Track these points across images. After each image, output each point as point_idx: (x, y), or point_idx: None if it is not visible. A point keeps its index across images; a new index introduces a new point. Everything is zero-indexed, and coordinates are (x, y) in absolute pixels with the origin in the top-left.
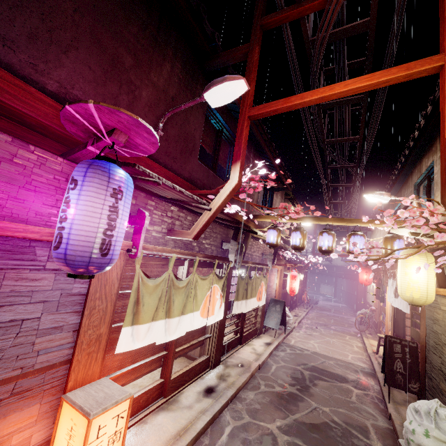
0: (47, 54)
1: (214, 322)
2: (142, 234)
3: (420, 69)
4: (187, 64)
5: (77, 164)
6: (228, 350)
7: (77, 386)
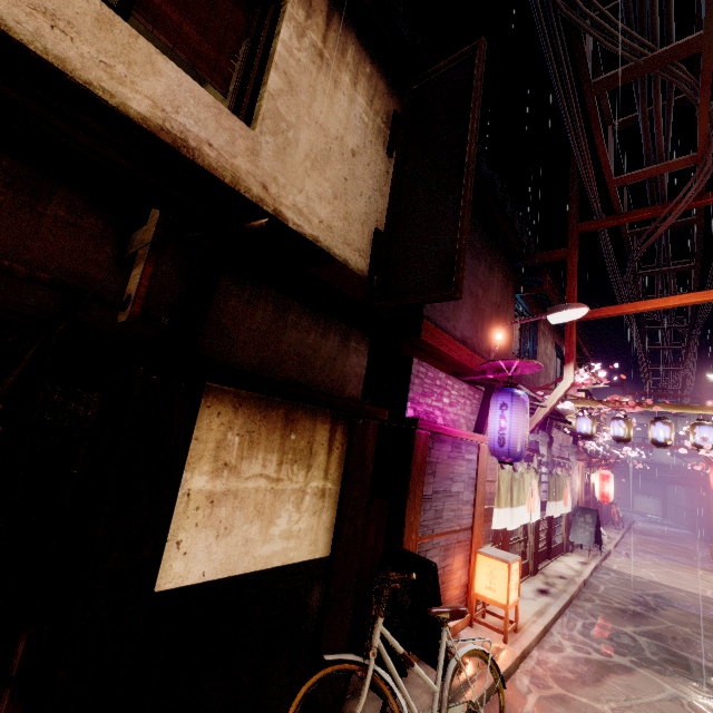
0: (457, 315)
1: (535, 521)
2: None
3: None
4: (504, 270)
5: (503, 394)
6: (539, 562)
7: (475, 548)
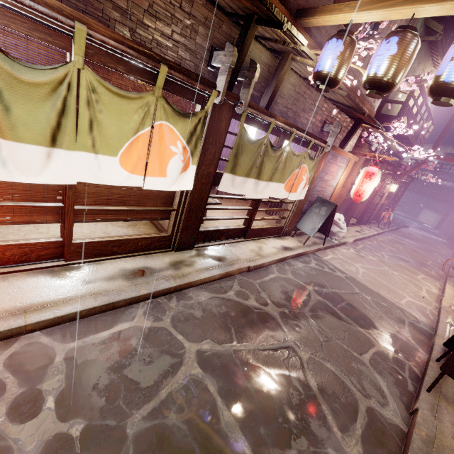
0: None
1: (169, 189)
2: None
3: None
4: None
5: None
6: (219, 239)
7: None
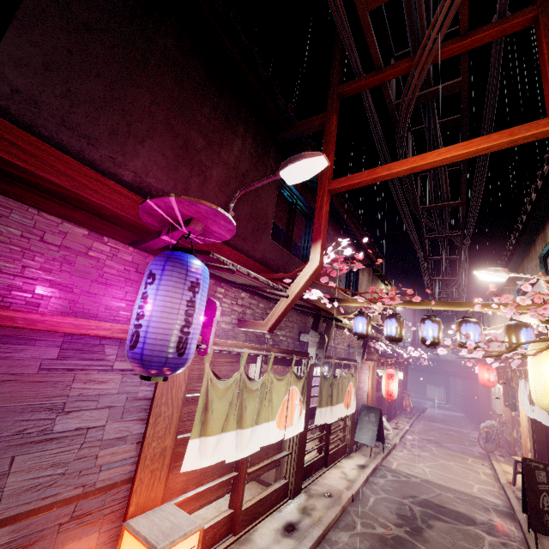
0: (125, 146)
1: (294, 435)
2: (213, 327)
3: (526, 134)
4: (258, 138)
5: (155, 257)
6: (311, 474)
7: (138, 512)
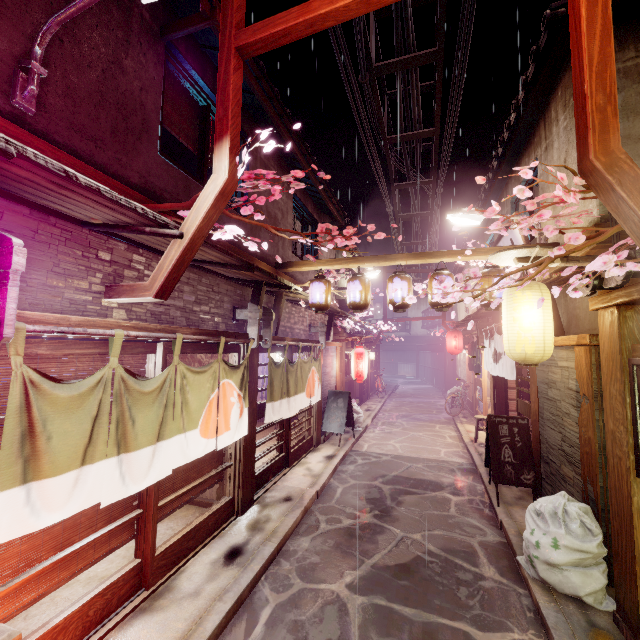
0: None
1: (233, 441)
2: (10, 287)
3: None
4: None
5: None
6: (268, 480)
7: None
